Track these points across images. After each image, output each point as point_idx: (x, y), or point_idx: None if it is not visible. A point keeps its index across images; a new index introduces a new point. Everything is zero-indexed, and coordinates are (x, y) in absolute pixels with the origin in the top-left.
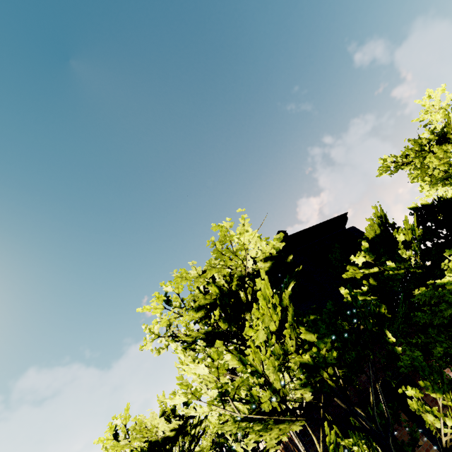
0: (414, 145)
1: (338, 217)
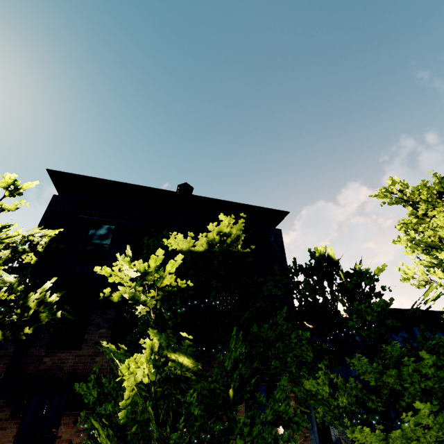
0: (436, 184)
1: (273, 211)
